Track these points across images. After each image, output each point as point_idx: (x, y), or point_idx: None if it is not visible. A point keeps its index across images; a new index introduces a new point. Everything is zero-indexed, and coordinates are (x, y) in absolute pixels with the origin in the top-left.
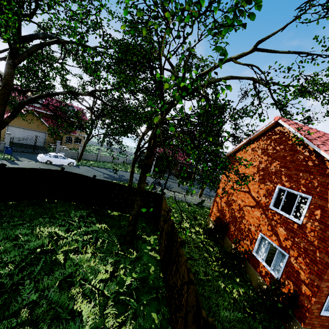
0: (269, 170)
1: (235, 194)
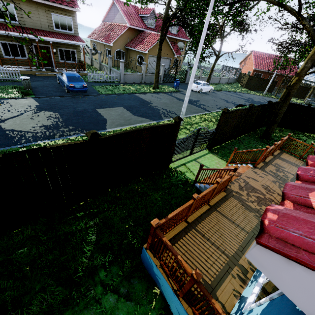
0: None
1: None
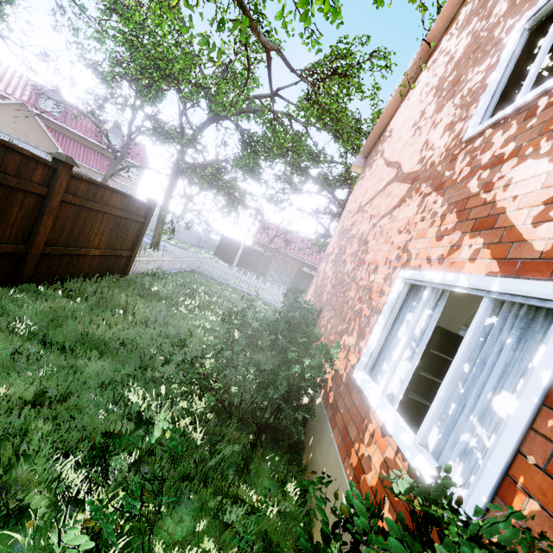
0: (480, 38)
1: (360, 218)
